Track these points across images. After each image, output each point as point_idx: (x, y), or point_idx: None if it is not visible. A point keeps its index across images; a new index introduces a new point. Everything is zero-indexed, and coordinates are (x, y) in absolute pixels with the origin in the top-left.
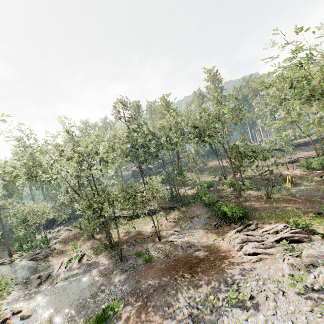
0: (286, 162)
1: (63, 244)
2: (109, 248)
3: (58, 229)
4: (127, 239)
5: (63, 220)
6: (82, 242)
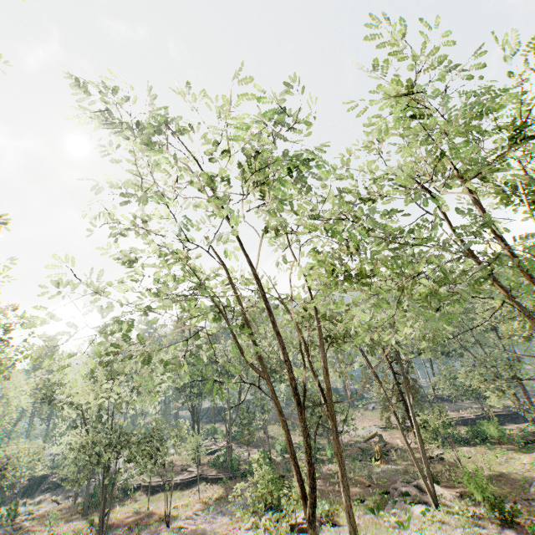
0: (409, 425)
1: (35, 521)
2: (96, 530)
3: (42, 497)
4: (128, 520)
5: (55, 483)
6: (64, 521)
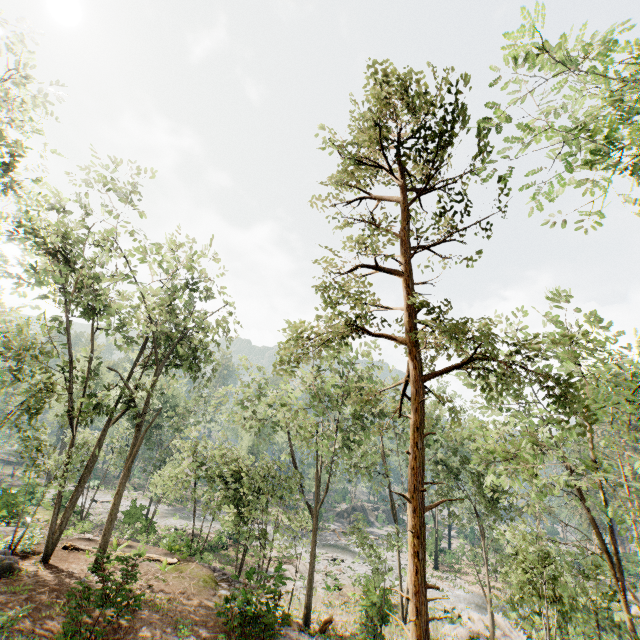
0: None
1: None
2: None
3: None
4: None
5: None
6: None
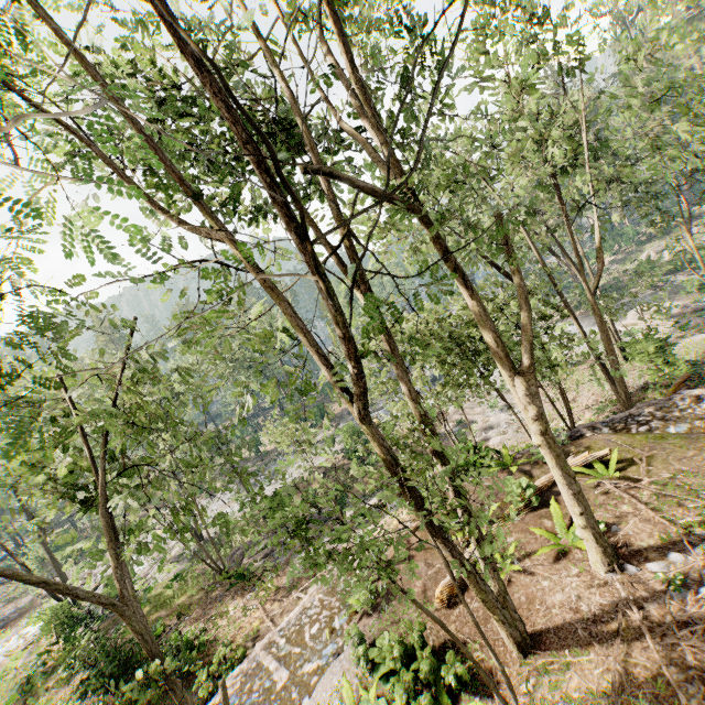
0: None
1: None
2: None
3: None
4: None
5: None
6: None
